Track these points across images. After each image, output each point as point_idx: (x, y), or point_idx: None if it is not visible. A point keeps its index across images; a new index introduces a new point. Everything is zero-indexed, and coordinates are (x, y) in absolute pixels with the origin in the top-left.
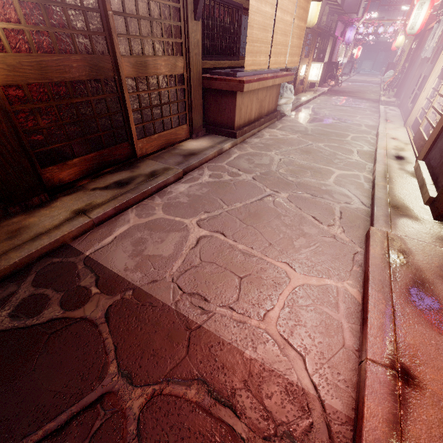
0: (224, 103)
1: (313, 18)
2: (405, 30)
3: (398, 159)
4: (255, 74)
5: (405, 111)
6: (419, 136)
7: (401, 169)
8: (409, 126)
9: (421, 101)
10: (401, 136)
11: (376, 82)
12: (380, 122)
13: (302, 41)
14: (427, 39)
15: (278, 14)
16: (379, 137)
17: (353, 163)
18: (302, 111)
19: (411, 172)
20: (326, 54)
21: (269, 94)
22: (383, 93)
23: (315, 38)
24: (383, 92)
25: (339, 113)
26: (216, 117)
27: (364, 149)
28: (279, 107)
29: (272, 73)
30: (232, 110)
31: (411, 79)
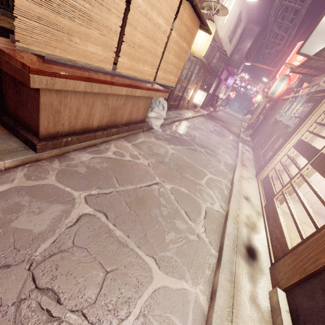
0: (25, 93)
1: (201, 50)
2: (263, 93)
3: (249, 258)
4: (102, 72)
5: (258, 159)
6: (274, 215)
7: (253, 303)
8: (260, 179)
9: (275, 161)
10: (253, 195)
11: (239, 118)
12: (237, 165)
13: (183, 63)
14: (280, 106)
15: (138, 1)
16: (233, 192)
17: (192, 245)
18: (177, 127)
19: (267, 318)
20: (211, 87)
21: (132, 103)
22: (243, 130)
23: (205, 72)
24: (243, 129)
25: (207, 139)
26: (17, 108)
27: (214, 207)
28: (149, 119)
29: (137, 81)
30: (35, 108)
31: (265, 132)
